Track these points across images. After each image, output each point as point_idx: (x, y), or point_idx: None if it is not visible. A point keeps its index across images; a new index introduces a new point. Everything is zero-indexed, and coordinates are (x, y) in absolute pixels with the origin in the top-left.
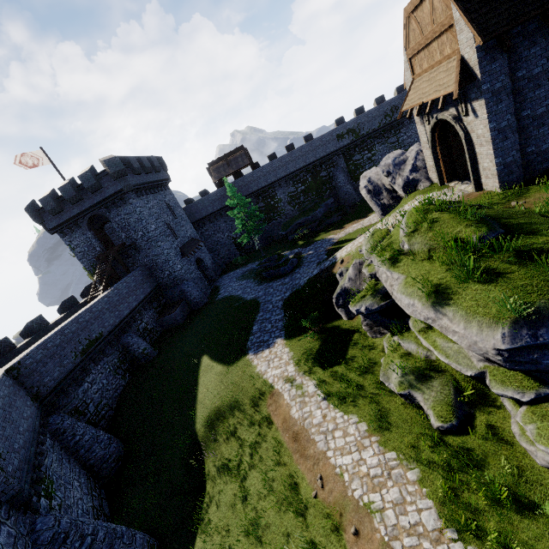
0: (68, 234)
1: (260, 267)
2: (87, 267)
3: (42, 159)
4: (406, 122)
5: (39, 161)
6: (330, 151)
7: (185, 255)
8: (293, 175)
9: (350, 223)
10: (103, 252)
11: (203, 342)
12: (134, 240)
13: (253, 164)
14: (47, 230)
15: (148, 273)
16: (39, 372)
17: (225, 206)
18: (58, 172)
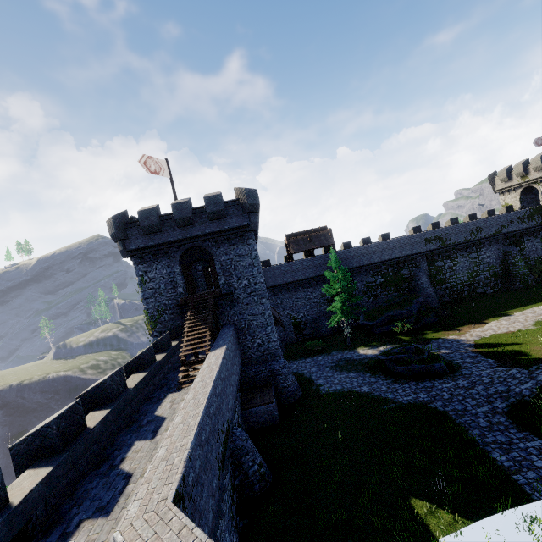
0: (147, 262)
1: (390, 357)
2: (151, 310)
3: (163, 170)
4: (486, 243)
5: (160, 170)
6: (416, 251)
7: (280, 323)
8: (375, 265)
9: (464, 326)
10: (185, 295)
11: (382, 469)
12: (232, 289)
13: (328, 246)
14: (125, 250)
15: (237, 336)
16: (198, 512)
17: (296, 280)
18: (173, 189)
